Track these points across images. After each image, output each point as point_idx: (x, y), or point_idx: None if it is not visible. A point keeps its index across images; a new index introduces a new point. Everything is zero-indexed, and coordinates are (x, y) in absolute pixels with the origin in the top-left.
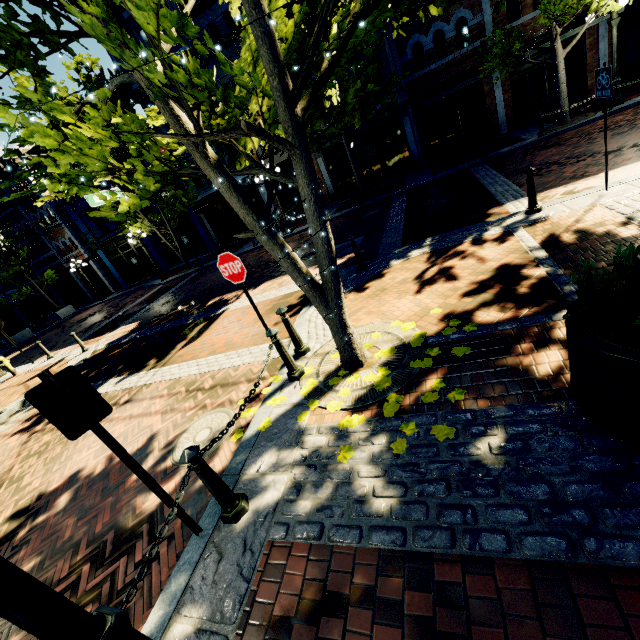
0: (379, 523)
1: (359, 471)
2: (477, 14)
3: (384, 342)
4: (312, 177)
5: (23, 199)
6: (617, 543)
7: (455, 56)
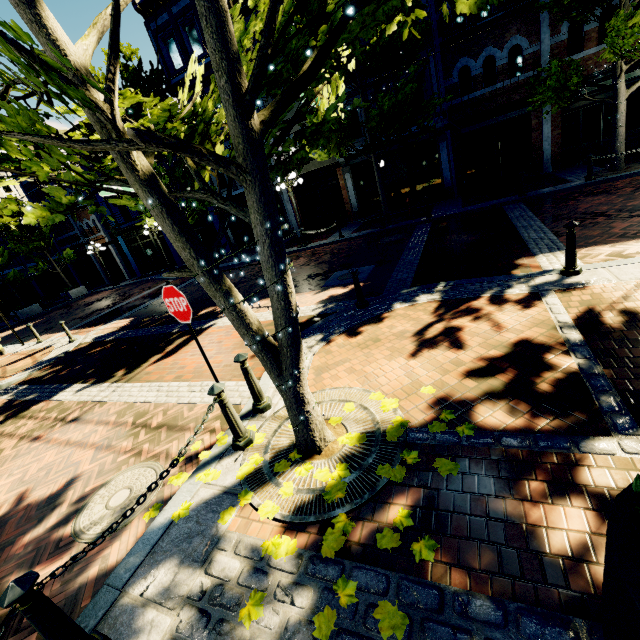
0: None
1: None
2: (534, 43)
3: (355, 421)
4: (268, 213)
5: None
6: None
7: (504, 84)
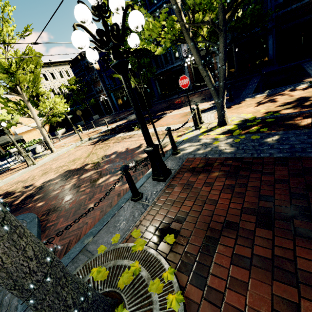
0: (226, 153)
1: (221, 145)
2: None
3: (237, 119)
4: (225, 43)
5: (88, 68)
6: (308, 153)
7: None
